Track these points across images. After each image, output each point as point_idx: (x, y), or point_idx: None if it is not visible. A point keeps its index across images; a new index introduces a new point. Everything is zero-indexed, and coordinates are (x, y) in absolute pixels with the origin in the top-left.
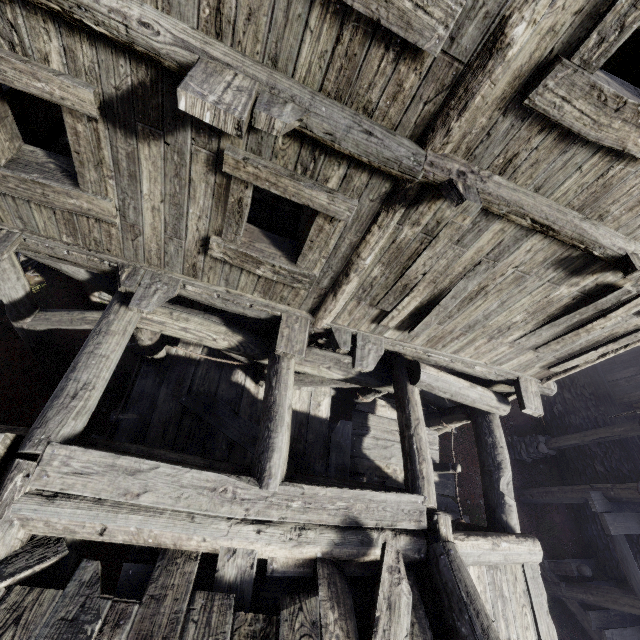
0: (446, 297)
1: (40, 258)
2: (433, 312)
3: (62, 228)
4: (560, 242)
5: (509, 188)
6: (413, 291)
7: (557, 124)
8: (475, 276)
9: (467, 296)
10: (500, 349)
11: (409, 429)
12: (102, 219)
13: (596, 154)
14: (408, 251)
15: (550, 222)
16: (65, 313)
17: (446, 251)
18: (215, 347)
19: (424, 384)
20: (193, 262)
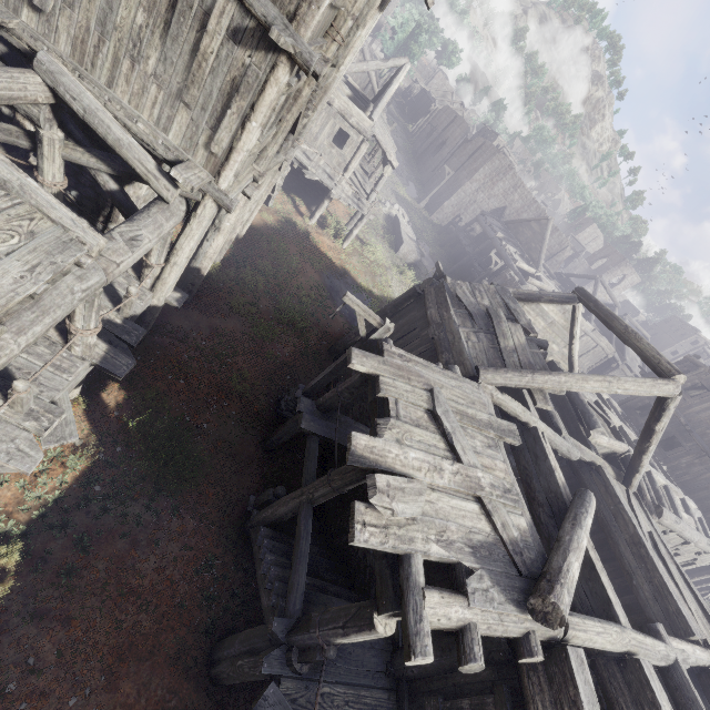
0: None
1: None
2: None
3: None
4: None
5: None
6: None
7: None
8: None
9: None
10: (151, 91)
11: None
12: None
13: None
14: None
15: None
16: None
17: None
18: None
19: (44, 67)
20: None
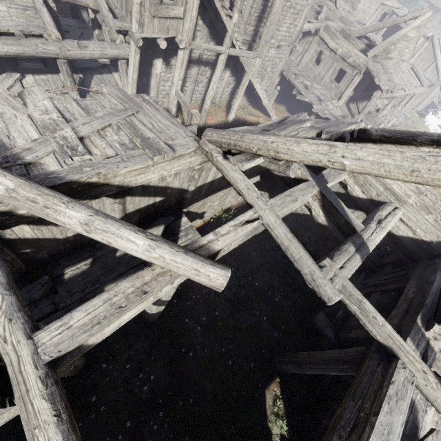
0: None
1: None
2: None
3: None
4: None
5: None
6: None
7: None
8: None
9: None
10: None
11: None
12: None
13: None
14: None
15: None
16: None
17: None
18: None
19: None
20: None
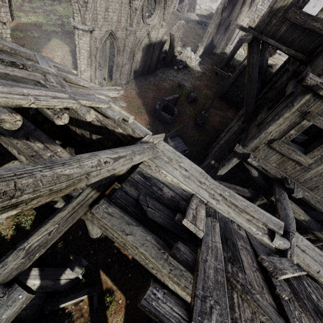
0: None
1: (248, 166)
2: None
3: (277, 162)
4: None
5: None
6: None
7: None
8: None
9: None
10: None
11: None
12: (302, 164)
13: None
14: None
15: None
16: (227, 183)
17: None
18: (296, 217)
19: None
20: (318, 185)
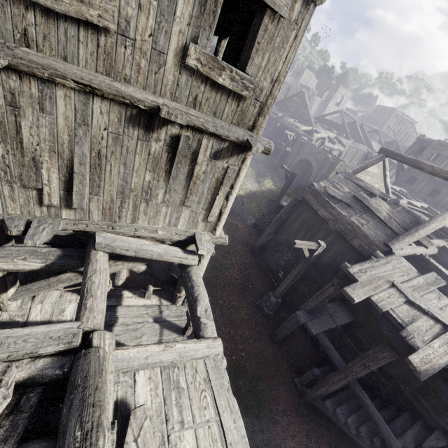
0: (75, 164)
1: None
2: (76, 181)
3: None
4: (116, 103)
5: (38, 56)
6: (42, 162)
7: (33, 3)
8: (82, 141)
9: (94, 163)
10: (162, 210)
11: (85, 279)
12: None
13: (80, 28)
14: (10, 125)
15: (87, 81)
16: None
17: (38, 119)
18: None
19: (103, 245)
20: None
